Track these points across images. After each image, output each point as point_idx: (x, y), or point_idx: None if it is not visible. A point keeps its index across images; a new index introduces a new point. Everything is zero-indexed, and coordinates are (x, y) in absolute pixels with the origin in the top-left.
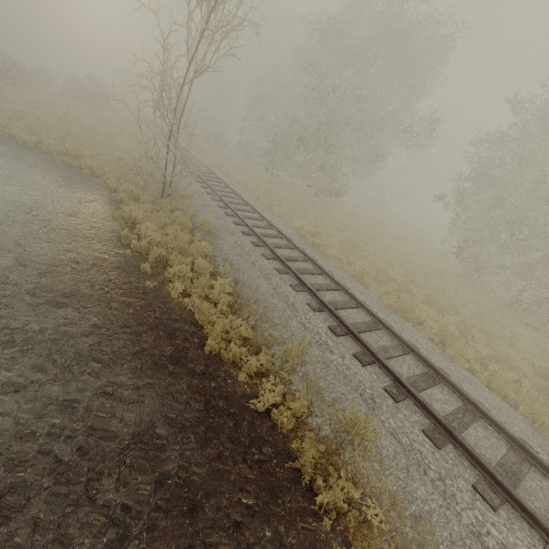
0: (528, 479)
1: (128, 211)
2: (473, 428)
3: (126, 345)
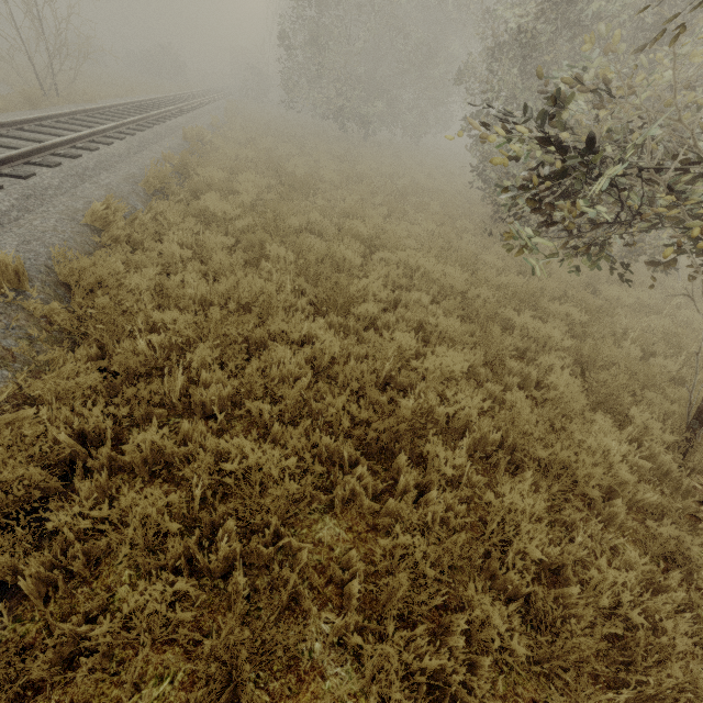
0: None
1: None
2: None
3: None
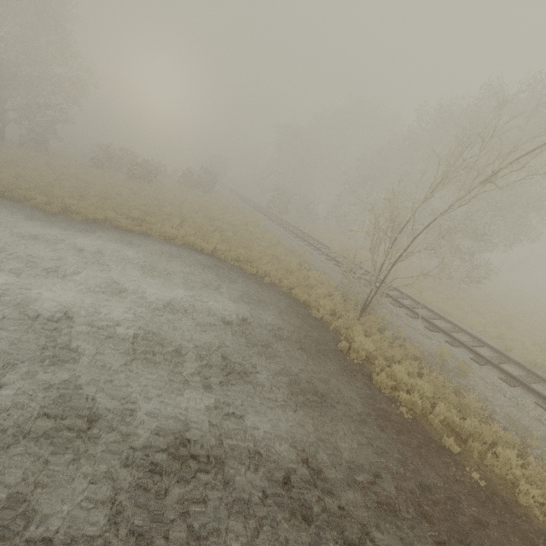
0: None
1: (359, 343)
2: None
3: None
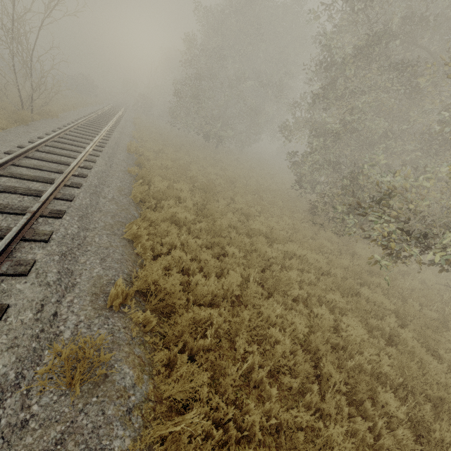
0: (4, 215)
1: None
2: (20, 196)
3: None
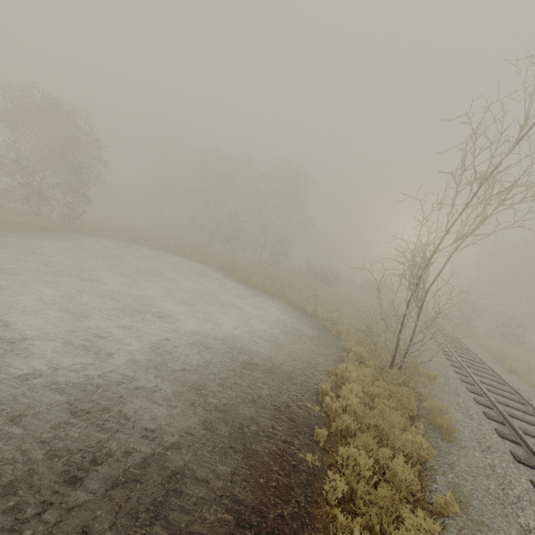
0: None
1: (342, 368)
2: None
3: (213, 528)
